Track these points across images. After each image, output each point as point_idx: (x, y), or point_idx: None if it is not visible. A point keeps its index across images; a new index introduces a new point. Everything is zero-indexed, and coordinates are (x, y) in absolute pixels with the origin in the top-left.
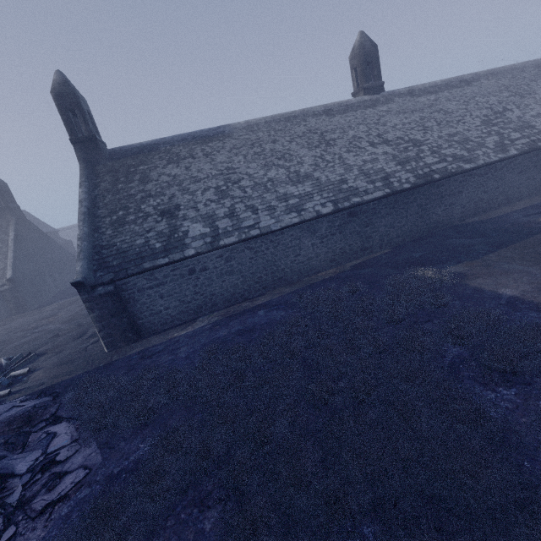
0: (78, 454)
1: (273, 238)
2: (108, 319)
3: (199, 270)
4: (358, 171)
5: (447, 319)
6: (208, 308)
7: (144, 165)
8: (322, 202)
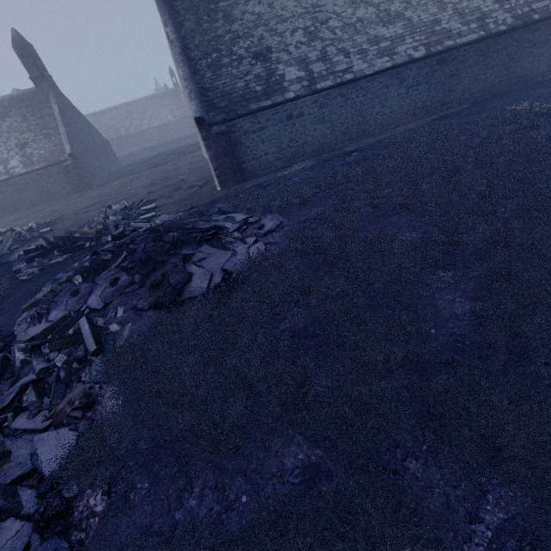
0: (262, 220)
1: (364, 85)
2: (222, 158)
3: (296, 117)
4: (453, 10)
5: (547, 125)
6: (299, 157)
7: (223, 1)
8: (414, 46)
